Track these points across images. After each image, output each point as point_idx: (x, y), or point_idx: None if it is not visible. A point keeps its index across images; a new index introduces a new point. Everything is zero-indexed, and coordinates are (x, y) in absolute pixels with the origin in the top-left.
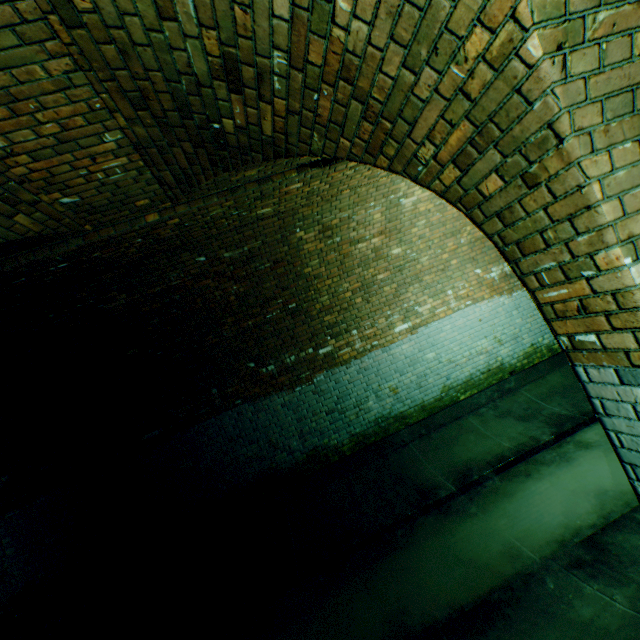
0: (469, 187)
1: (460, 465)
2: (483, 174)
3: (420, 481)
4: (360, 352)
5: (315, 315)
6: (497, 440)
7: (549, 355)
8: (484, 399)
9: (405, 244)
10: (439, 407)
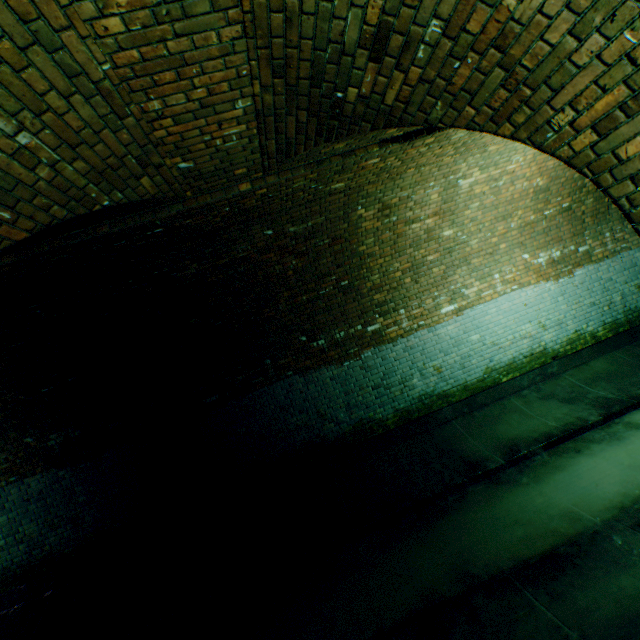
0: (604, 151)
1: (506, 441)
2: (625, 138)
3: (466, 454)
4: (406, 331)
5: (365, 293)
6: (542, 420)
7: (592, 342)
8: (526, 382)
9: (457, 226)
10: (481, 388)
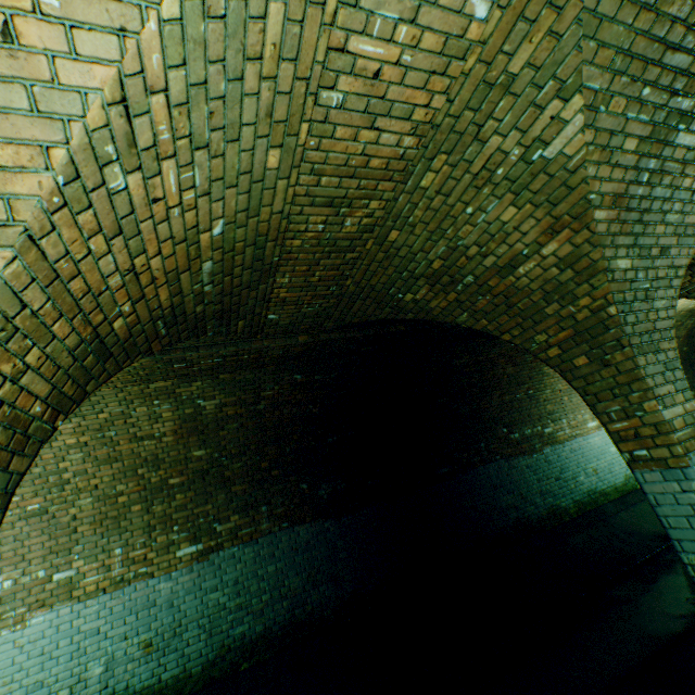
0: None
1: None
2: None
3: (651, 532)
4: (569, 436)
5: (541, 402)
6: None
7: None
8: None
9: None
10: (625, 490)
